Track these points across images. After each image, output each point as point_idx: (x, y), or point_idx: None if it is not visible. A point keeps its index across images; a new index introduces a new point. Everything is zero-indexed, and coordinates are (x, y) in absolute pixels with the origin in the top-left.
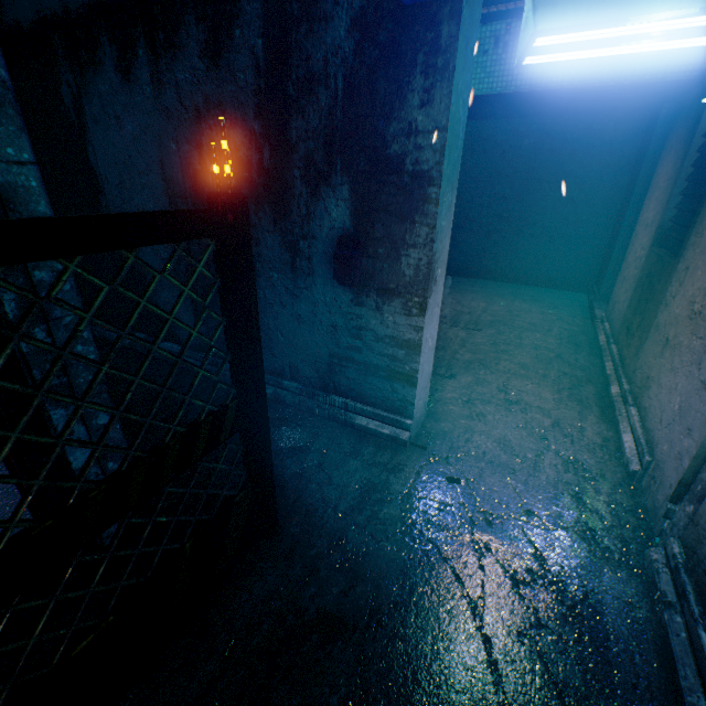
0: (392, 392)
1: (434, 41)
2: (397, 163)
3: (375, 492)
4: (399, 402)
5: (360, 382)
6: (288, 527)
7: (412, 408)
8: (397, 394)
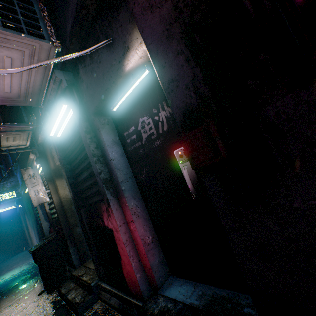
0: None
1: None
2: None
3: None
4: None
5: None
6: None
7: None
8: None
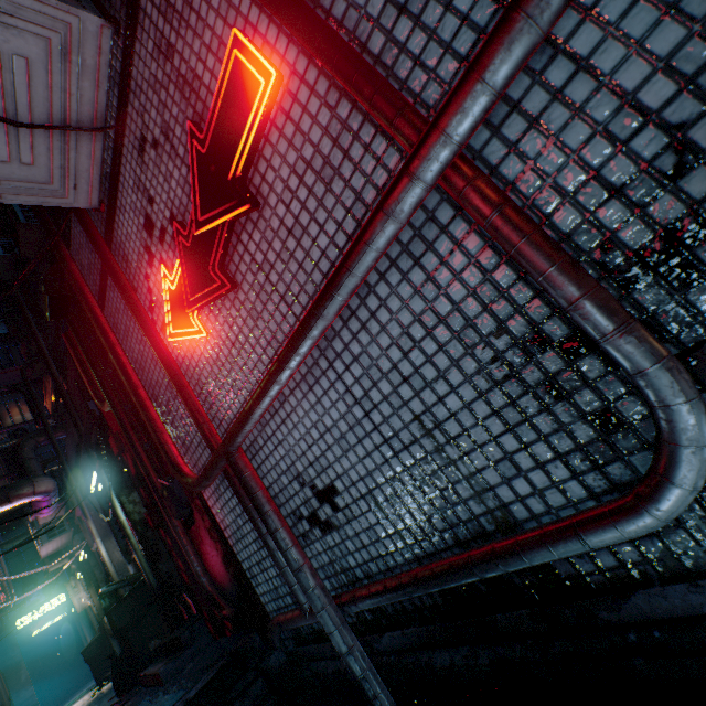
0: None
1: (12, 642)
2: (12, 664)
3: None
4: None
5: None
6: None
7: None
8: None
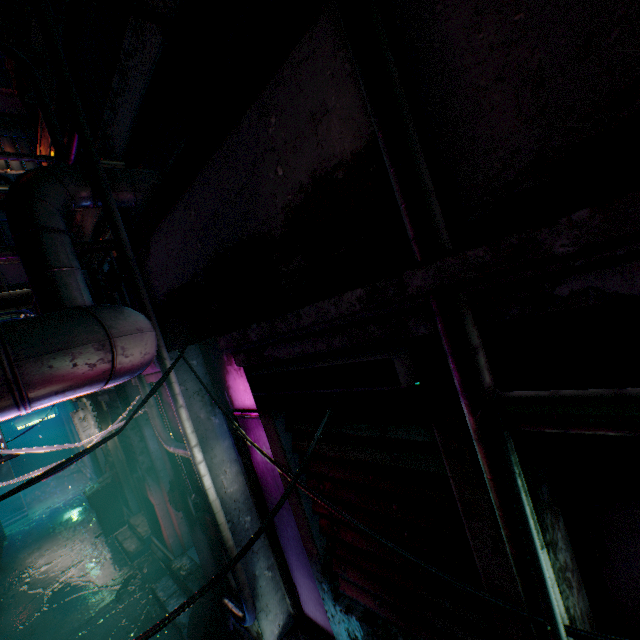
0: (15, 505)
1: None
2: None
3: (28, 521)
4: (19, 506)
5: (1, 512)
6: (10, 536)
7: (25, 505)
8: (17, 505)
